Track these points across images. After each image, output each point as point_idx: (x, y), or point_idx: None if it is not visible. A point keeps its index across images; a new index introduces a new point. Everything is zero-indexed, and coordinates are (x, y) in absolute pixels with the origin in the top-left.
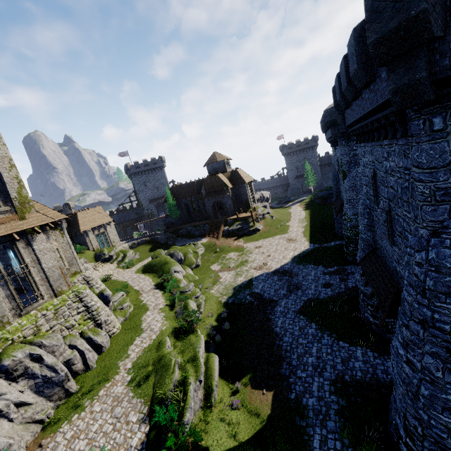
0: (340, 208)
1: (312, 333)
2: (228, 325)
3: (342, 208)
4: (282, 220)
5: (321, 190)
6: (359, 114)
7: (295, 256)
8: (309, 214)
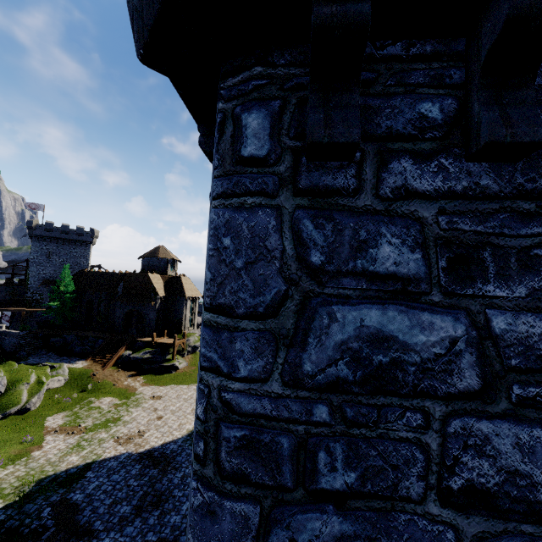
0: None
1: None
2: None
3: None
4: None
5: None
6: None
7: None
8: None
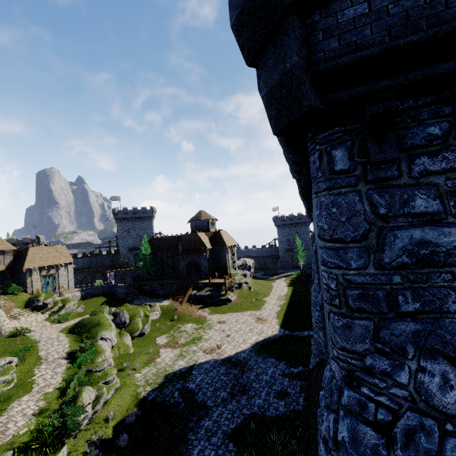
0: None
1: None
2: (125, 441)
3: None
4: (261, 293)
5: (309, 267)
6: None
7: (258, 341)
8: (291, 292)
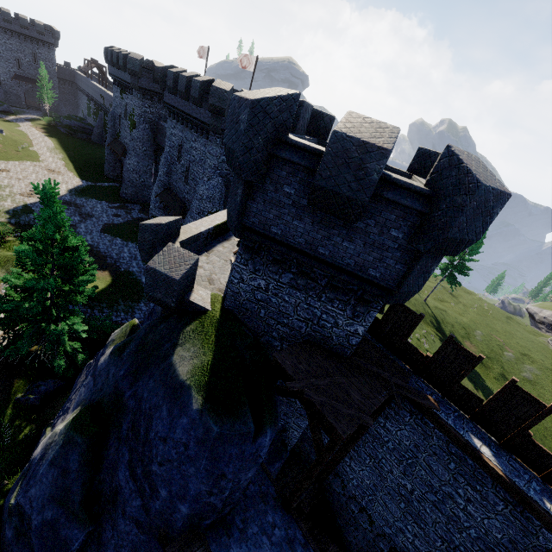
0: (123, 152)
1: (120, 242)
2: None
3: (125, 154)
4: (19, 141)
5: (68, 117)
6: (184, 109)
7: (71, 189)
8: (60, 145)
